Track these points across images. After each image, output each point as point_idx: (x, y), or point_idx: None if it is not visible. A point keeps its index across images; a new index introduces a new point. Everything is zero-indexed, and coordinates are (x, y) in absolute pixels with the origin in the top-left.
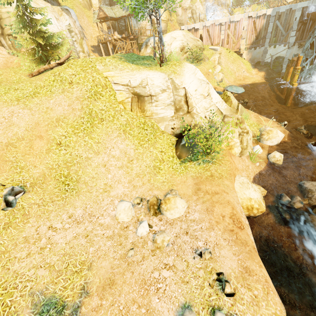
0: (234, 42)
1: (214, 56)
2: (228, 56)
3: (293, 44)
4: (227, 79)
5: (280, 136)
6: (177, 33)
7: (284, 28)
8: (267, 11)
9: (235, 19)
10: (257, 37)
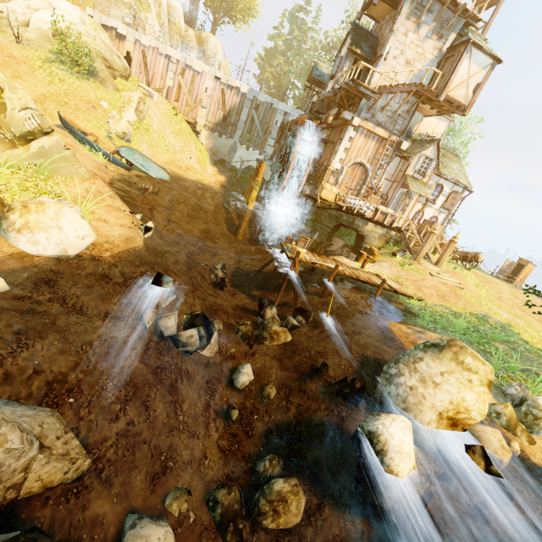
0: (189, 105)
1: (133, 92)
2: (172, 120)
3: (271, 158)
4: (153, 152)
5: (72, 230)
6: (68, 6)
7: (262, 128)
8: (242, 85)
9: (194, 66)
10: (225, 119)
